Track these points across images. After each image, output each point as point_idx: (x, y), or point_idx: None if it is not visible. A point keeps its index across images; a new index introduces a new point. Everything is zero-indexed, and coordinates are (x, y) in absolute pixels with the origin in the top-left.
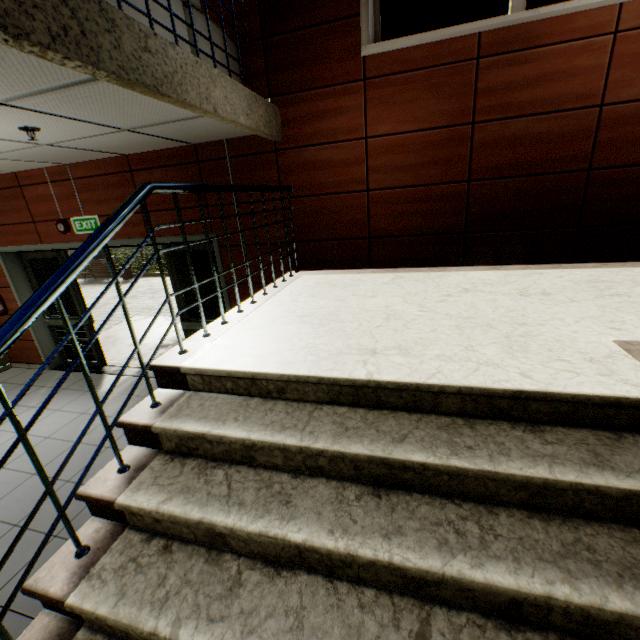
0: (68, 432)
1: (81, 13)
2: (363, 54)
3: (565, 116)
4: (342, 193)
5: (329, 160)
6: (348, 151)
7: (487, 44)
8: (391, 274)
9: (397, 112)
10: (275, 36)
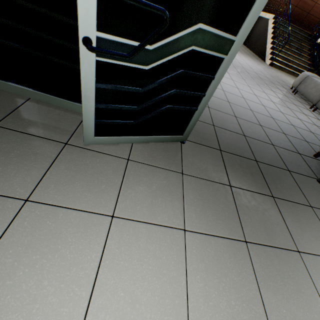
0: None
1: None
2: None
3: (312, 2)
4: None
5: None
6: None
7: None
8: None
9: None
10: None
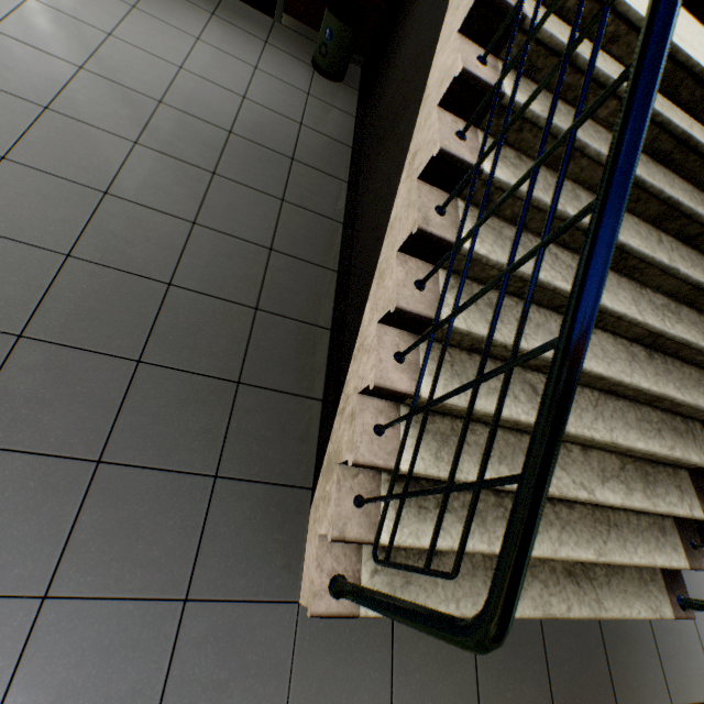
0: None
1: None
2: None
3: None
4: None
5: None
6: None
7: None
8: None
9: None
10: None
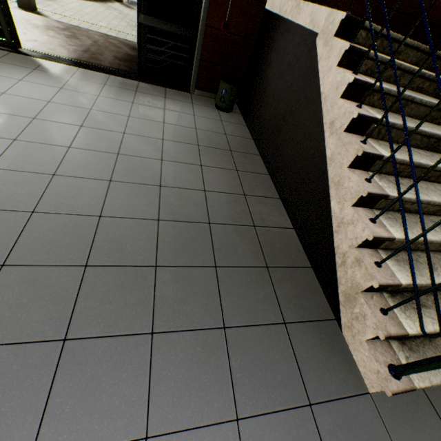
0: (68, 101)
1: None
2: None
3: None
4: None
5: None
6: None
7: None
8: None
9: None
10: None
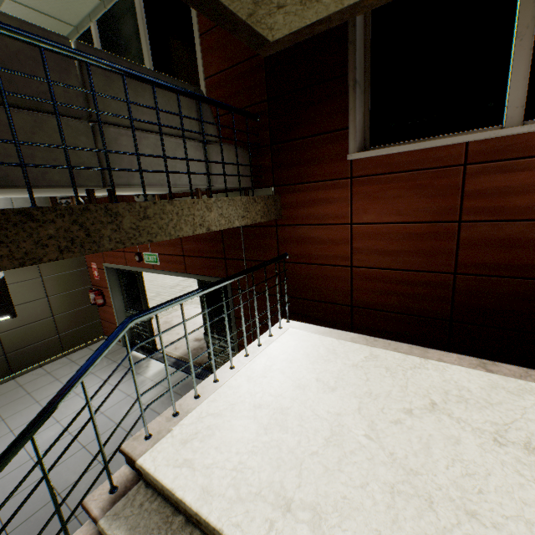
0: (115, 411)
1: (89, 222)
2: (350, 158)
3: None
4: (328, 265)
5: (318, 237)
6: (335, 232)
7: (475, 152)
8: (367, 348)
9: (380, 205)
10: (280, 143)
